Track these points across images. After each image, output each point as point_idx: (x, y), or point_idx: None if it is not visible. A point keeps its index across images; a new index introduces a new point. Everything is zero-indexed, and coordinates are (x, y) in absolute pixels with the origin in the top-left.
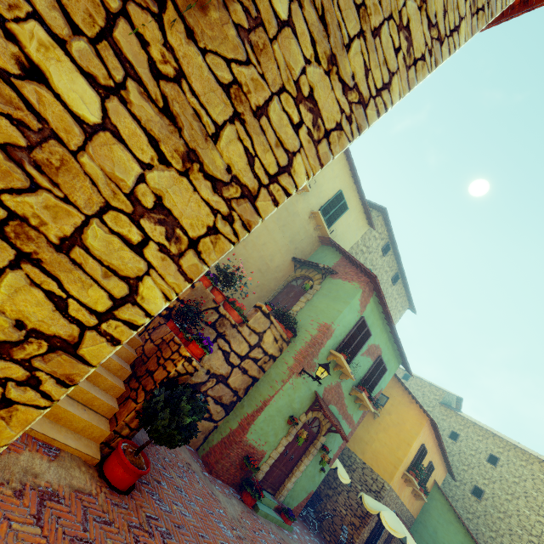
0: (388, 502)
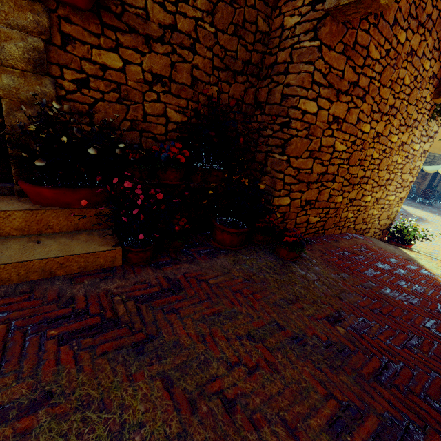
0: (438, 163)
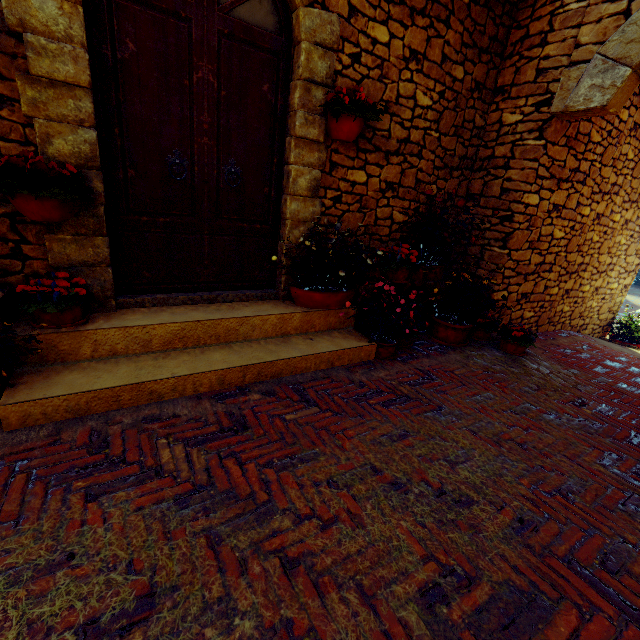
0: None
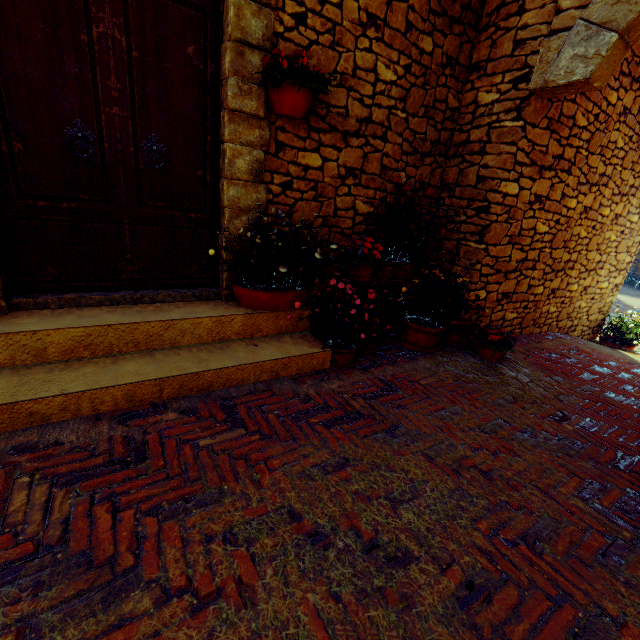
0: None
